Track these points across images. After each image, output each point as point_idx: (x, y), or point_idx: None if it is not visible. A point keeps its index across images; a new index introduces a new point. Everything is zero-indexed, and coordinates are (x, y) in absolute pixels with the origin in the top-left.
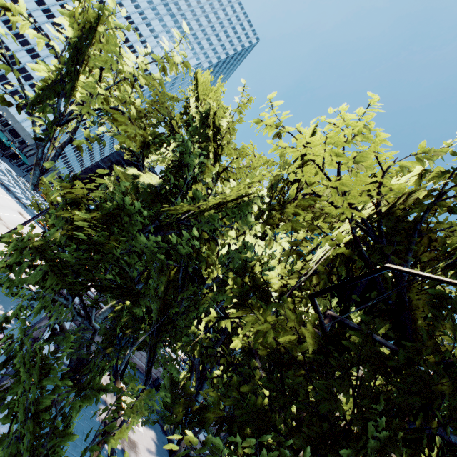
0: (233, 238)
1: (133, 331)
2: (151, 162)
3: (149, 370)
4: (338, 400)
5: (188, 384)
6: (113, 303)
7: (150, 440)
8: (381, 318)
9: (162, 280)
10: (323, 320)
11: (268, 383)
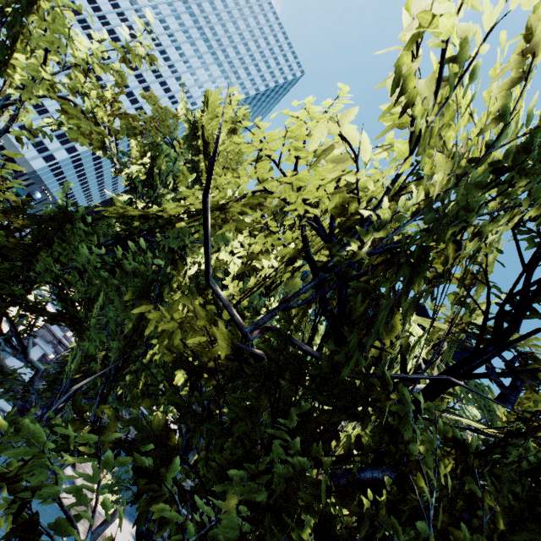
0: (201, 258)
1: (85, 374)
2: (126, 175)
3: (96, 420)
4: (255, 422)
5: (79, 400)
6: (74, 343)
7: (128, 536)
8: (331, 336)
9: (131, 315)
10: (237, 321)
11: (174, 399)
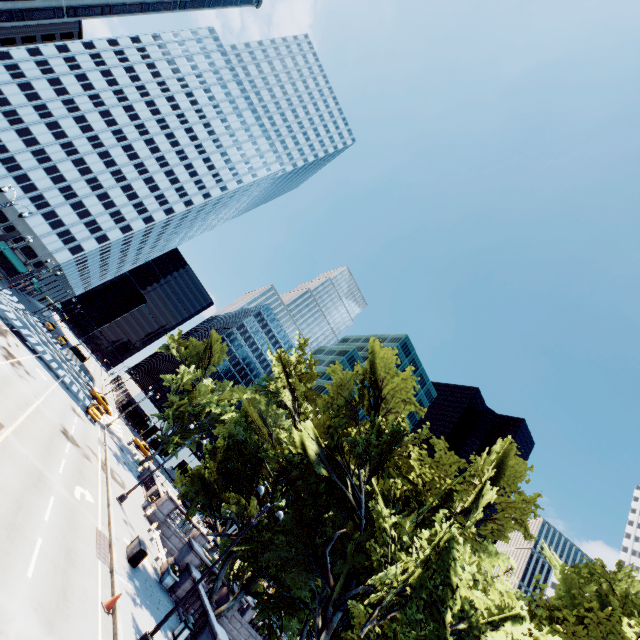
0: None
1: None
2: None
3: None
4: None
5: None
6: None
7: None
8: None
9: None
10: None
11: None
